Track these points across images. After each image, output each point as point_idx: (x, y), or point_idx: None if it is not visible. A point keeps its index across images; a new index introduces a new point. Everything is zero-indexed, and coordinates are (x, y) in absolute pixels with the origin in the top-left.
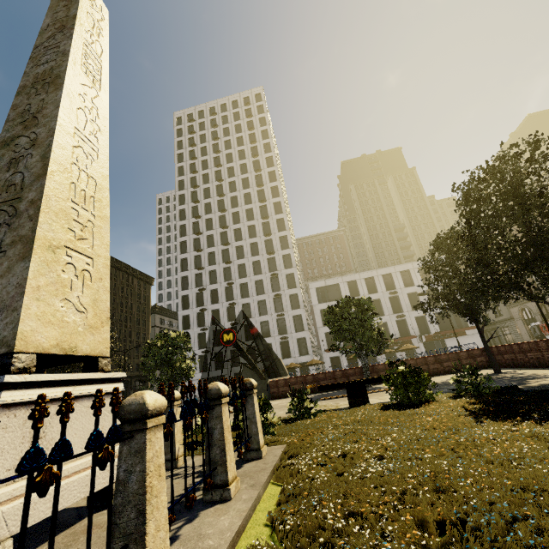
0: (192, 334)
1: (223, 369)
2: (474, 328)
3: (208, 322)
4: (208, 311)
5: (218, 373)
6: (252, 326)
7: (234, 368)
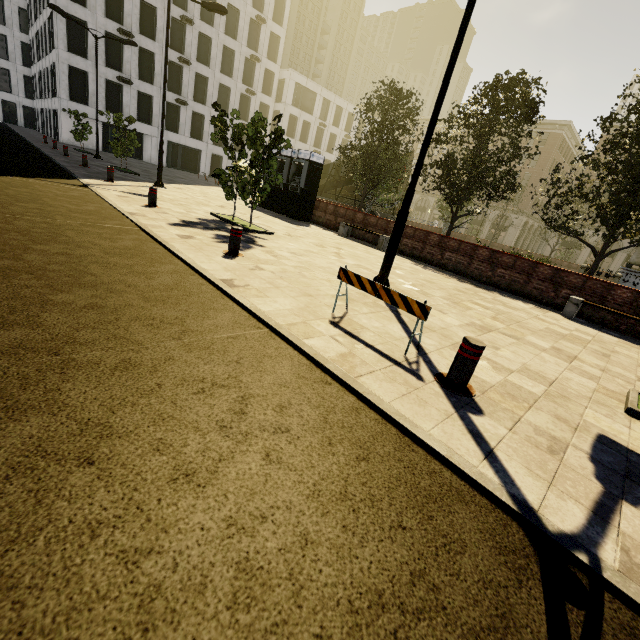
0: (92, 25)
1: (151, 126)
2: None
3: (132, 23)
4: None
5: (141, 128)
6: (206, 82)
7: (169, 133)
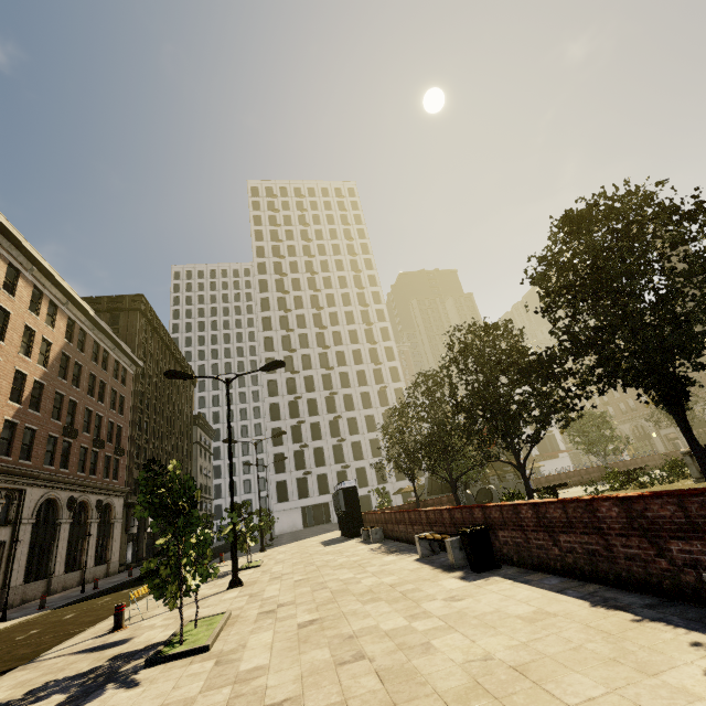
0: (286, 452)
1: (329, 494)
2: (568, 451)
3: (307, 438)
4: (306, 424)
5: (322, 499)
6: (360, 444)
7: None
